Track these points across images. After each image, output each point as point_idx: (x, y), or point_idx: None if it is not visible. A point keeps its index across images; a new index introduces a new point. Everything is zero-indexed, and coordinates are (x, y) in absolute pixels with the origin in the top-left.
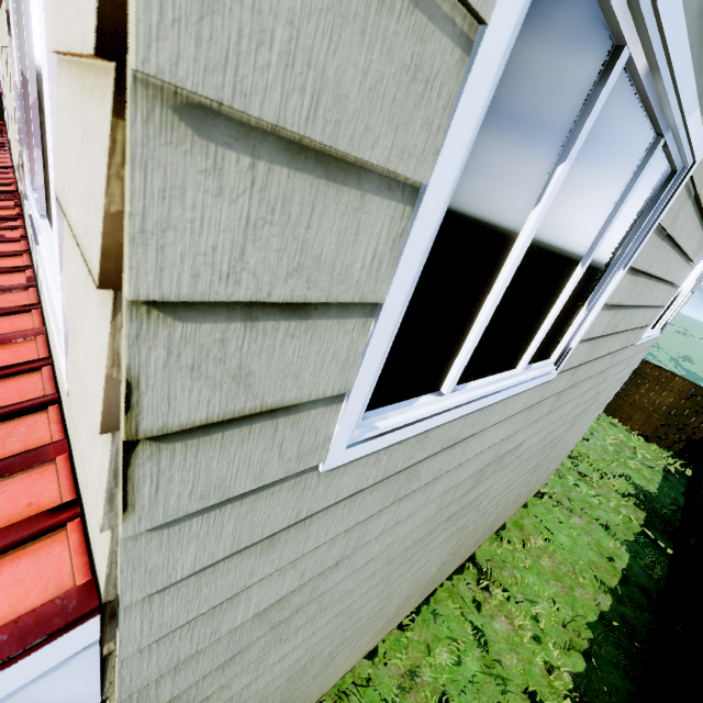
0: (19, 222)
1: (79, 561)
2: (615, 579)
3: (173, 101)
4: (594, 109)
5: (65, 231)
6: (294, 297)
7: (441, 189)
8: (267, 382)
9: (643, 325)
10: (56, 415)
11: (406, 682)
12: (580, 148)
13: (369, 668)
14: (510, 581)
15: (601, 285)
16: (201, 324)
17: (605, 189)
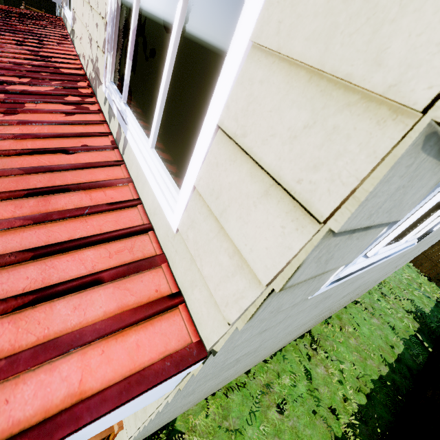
0: (94, 99)
1: (191, 328)
2: (393, 359)
3: (429, 132)
4: None
5: (215, 148)
6: (379, 222)
7: None
8: (332, 261)
9: None
10: (154, 238)
11: (264, 389)
12: None
13: (245, 378)
14: (329, 348)
15: None
16: (337, 237)
17: None
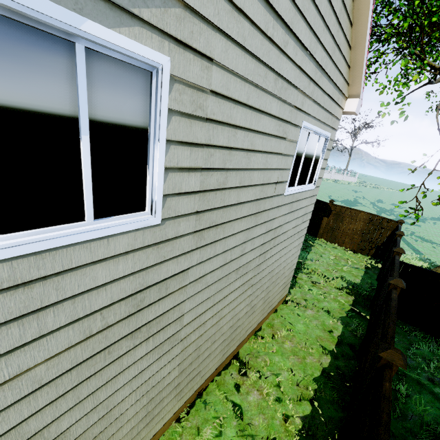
0: None
1: None
2: (333, 344)
3: None
4: None
5: None
6: None
7: None
8: None
9: (273, 182)
10: None
11: None
12: None
13: None
14: (262, 364)
15: (149, 154)
16: None
17: (34, 80)
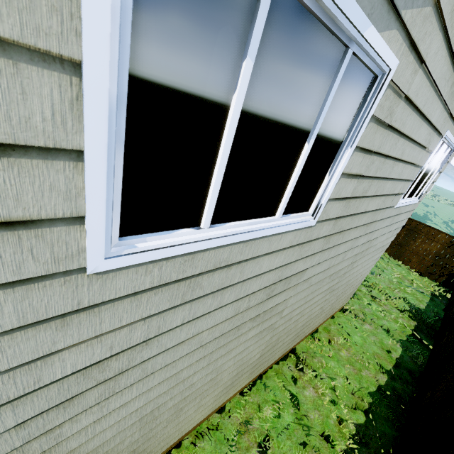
0: None
1: None
2: (391, 364)
3: None
4: (259, 18)
5: None
6: None
7: (99, 65)
8: None
9: (395, 193)
10: None
11: (243, 428)
12: (264, 51)
13: (218, 419)
14: (318, 365)
15: (336, 159)
16: None
17: (308, 85)
